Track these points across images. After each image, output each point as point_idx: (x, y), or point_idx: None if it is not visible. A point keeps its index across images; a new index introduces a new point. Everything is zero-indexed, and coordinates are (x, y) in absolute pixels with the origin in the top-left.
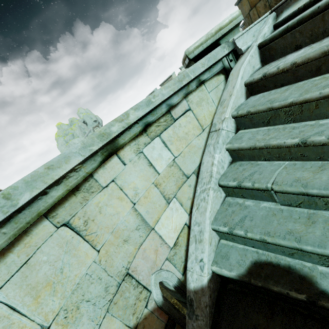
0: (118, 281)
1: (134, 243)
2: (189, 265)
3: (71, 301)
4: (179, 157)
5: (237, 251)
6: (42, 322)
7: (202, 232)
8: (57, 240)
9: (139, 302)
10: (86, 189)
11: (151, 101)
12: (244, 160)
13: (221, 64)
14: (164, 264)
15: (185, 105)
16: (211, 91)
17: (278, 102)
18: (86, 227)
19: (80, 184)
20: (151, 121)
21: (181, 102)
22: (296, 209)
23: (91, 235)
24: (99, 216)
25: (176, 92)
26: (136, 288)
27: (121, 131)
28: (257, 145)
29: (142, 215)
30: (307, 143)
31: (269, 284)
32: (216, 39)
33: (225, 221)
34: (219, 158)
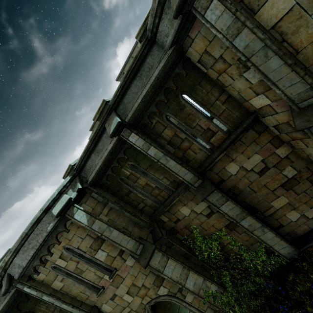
0: None
1: None
2: None
3: None
4: None
5: None
6: None
7: None
8: None
9: None
10: None
11: None
12: None
13: None
14: None
15: None
16: None
17: None
18: None
19: None
20: None
21: None
22: None
23: None
24: None
25: None
26: None
27: None
28: None
29: None
30: None
31: None
32: None
33: None
34: None
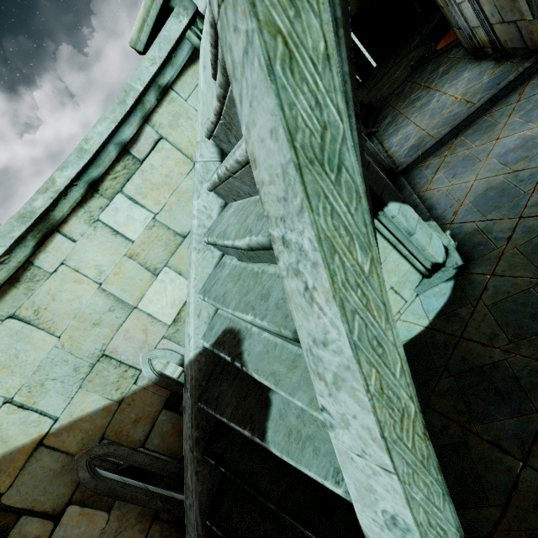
0: (91, 362)
1: (110, 326)
2: (185, 341)
3: (33, 380)
4: (163, 212)
5: (221, 320)
6: (4, 395)
7: (189, 303)
8: (5, 331)
9: (123, 379)
10: (29, 279)
11: (84, 149)
12: (230, 202)
13: (188, 45)
14: (161, 343)
15: (152, 134)
16: (189, 97)
17: (211, 114)
18: (38, 316)
19: (20, 275)
20: (97, 175)
21: (143, 131)
22: (241, 265)
23: (47, 323)
24: (53, 303)
25: (123, 121)
26: (118, 368)
27: (51, 204)
28: (211, 183)
29: (115, 294)
30: (220, 177)
31: (220, 351)
32: (161, 4)
33: (206, 287)
34: (200, 205)
